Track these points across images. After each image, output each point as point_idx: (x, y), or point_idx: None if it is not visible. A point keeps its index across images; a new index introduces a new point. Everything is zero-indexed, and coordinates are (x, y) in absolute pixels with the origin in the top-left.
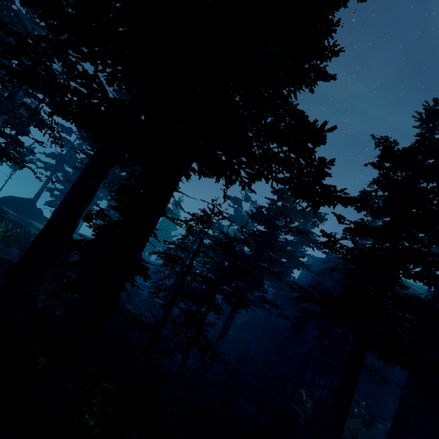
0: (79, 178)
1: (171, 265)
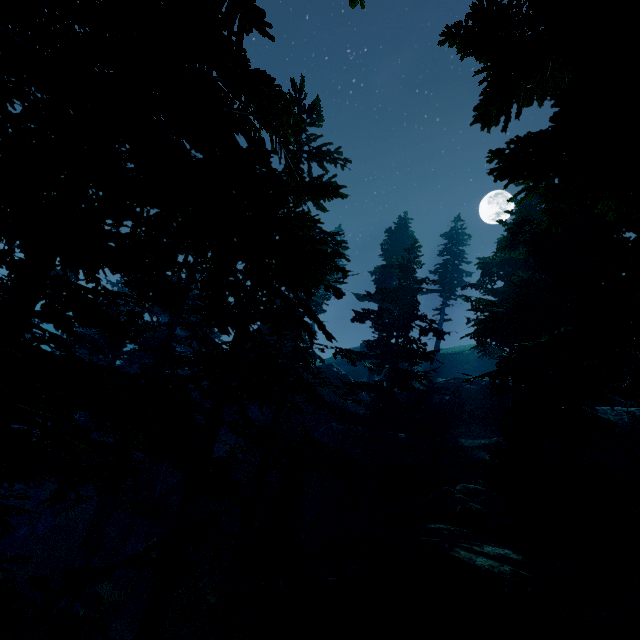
0: None
1: None
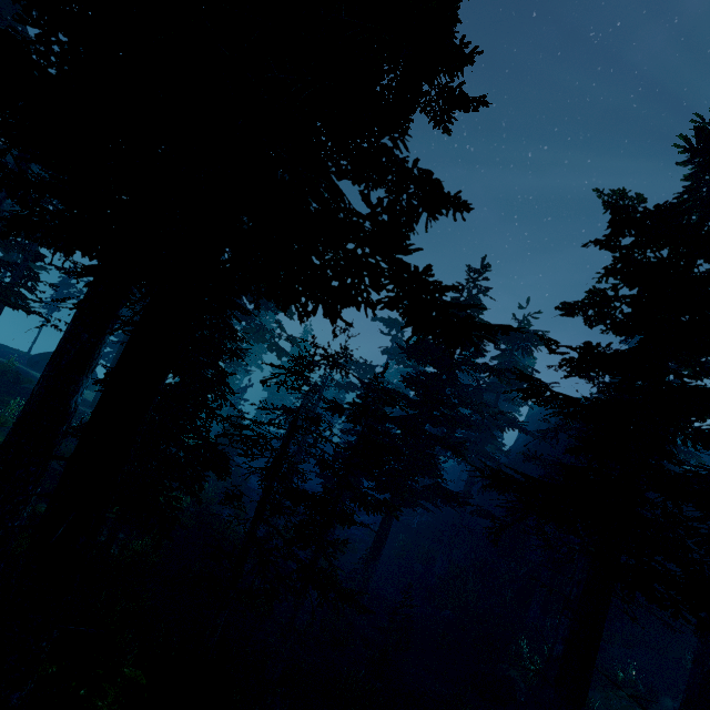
0: (67, 332)
1: (252, 452)
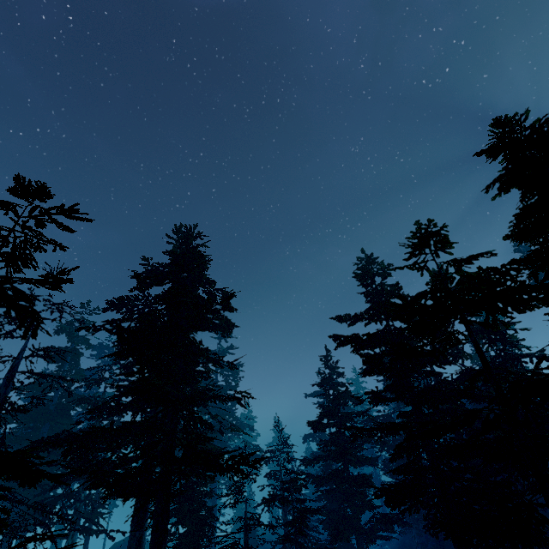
0: (130, 534)
1: None
